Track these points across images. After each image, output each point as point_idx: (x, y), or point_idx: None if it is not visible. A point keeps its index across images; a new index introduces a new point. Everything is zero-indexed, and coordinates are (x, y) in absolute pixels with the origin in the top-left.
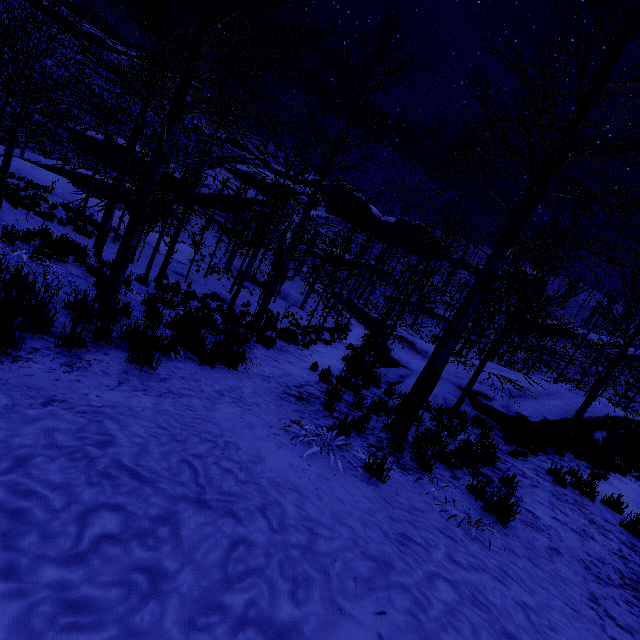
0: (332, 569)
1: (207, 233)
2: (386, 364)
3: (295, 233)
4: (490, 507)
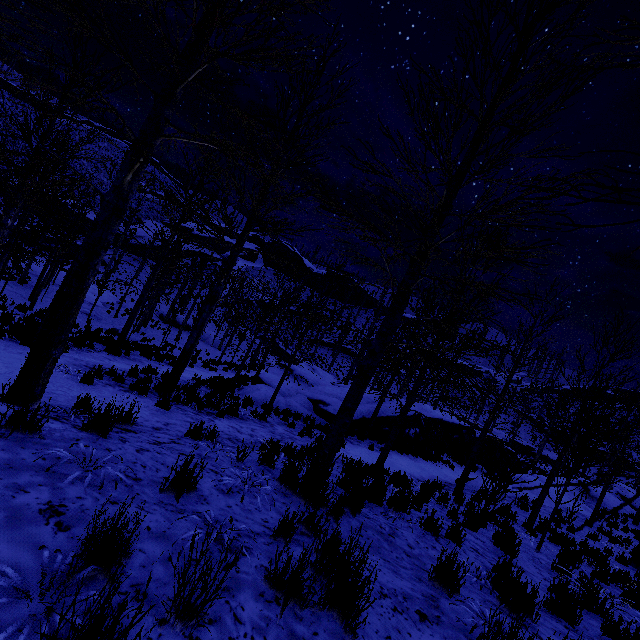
0: (4, 377)
1: (135, 280)
2: (255, 383)
3: (151, 274)
4: (160, 403)
